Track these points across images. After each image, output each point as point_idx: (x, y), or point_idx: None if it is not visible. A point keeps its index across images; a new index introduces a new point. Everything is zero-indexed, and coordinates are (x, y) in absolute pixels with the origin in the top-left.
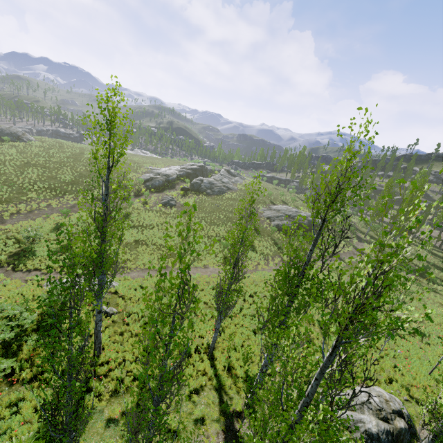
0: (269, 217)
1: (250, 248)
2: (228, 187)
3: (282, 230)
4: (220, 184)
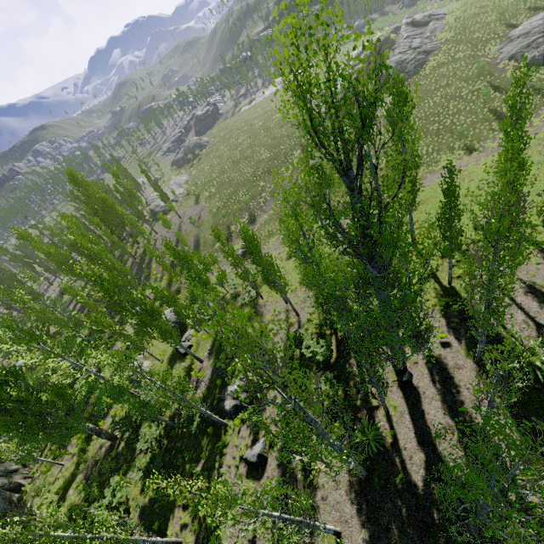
0: (512, 55)
1: (495, 119)
2: (426, 51)
3: (541, 63)
4: (412, 55)
